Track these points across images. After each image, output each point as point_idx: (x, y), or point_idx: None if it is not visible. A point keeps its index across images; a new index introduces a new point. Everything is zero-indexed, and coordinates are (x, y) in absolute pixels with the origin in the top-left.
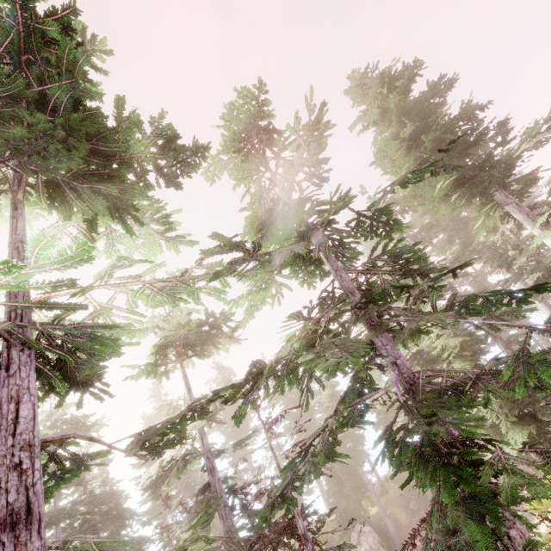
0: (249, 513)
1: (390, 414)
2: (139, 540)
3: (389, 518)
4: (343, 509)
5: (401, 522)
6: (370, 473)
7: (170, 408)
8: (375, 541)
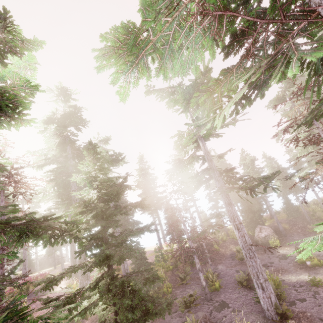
0: (231, 181)
1: (281, 181)
2: (136, 222)
3: (280, 224)
4: (251, 218)
5: (285, 228)
6: (272, 201)
7: (180, 135)
8: (271, 231)
